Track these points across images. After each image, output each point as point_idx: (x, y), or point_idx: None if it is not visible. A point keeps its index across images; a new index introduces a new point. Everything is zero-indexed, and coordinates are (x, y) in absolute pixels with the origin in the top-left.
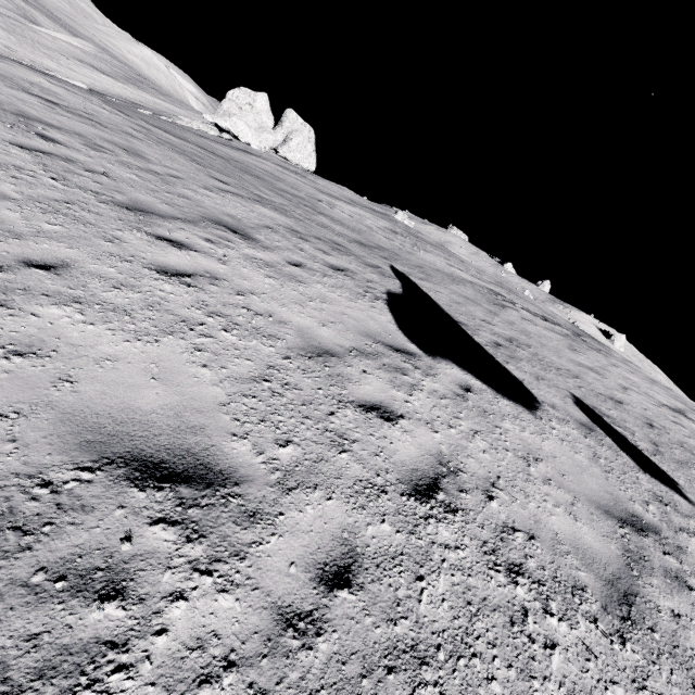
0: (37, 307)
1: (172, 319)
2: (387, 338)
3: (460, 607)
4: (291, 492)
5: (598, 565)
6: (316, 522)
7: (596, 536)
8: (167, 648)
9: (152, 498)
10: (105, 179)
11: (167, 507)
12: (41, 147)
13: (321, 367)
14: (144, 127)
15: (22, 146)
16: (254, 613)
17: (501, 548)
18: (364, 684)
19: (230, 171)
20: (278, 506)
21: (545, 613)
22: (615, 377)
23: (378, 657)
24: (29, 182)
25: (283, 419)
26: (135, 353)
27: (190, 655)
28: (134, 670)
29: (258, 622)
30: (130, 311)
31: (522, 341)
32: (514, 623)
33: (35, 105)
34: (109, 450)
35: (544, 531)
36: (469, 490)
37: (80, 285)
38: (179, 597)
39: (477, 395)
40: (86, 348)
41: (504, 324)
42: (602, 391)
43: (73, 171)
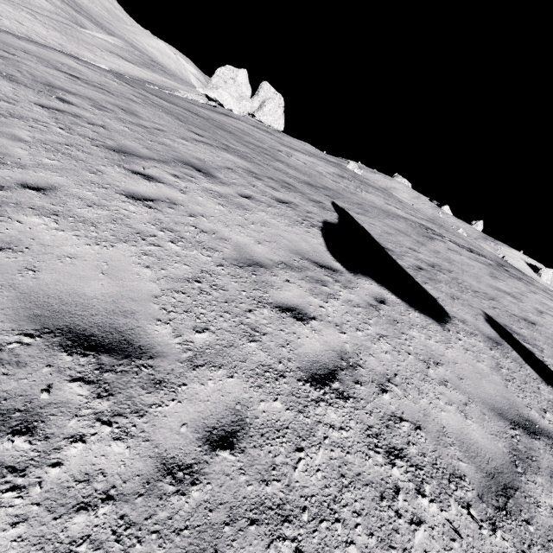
0: (22, 216)
1: (129, 231)
2: (314, 256)
3: (333, 478)
4: (197, 368)
5: (482, 458)
6: (214, 394)
7: (484, 434)
8: (58, 478)
9: (76, 362)
10: (102, 130)
11: (87, 370)
12: (58, 106)
13: (249, 275)
14: (144, 95)
15: (43, 105)
16: (140, 459)
17: (384, 434)
18: (225, 530)
19: (207, 127)
20: (183, 378)
21: (417, 493)
22: (532, 302)
23: (244, 510)
24: (42, 130)
25: (205, 312)
26: (91, 254)
27: (76, 486)
28: (25, 491)
29: (142, 467)
30: (96, 223)
31: (444, 267)
32: (383, 498)
33: (61, 79)
34: (51, 322)
35: (432, 424)
36: (364, 382)
37: (61, 202)
38: (79, 440)
39: (389, 307)
40: (53, 247)
41: (429, 252)
42: (516, 313)
43: (78, 123)
